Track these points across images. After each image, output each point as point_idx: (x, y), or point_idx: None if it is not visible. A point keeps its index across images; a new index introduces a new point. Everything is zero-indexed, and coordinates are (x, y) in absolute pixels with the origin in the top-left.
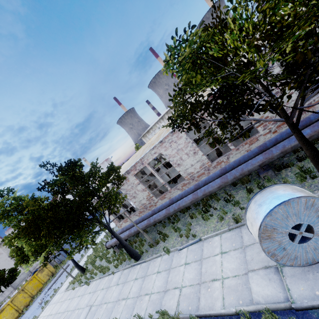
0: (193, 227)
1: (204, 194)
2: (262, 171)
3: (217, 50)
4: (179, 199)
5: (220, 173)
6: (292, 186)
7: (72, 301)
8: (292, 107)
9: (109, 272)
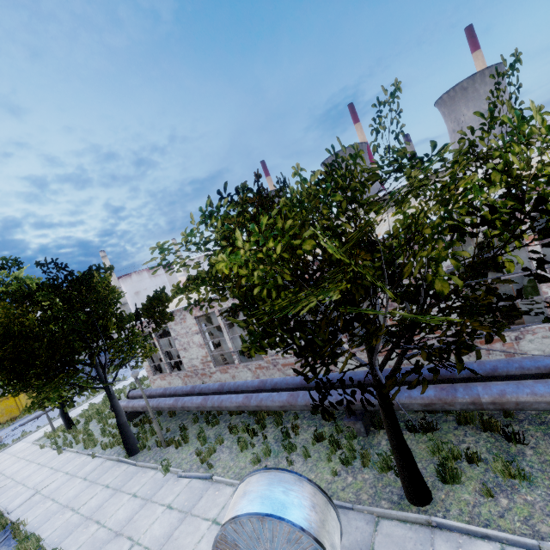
0: (222, 448)
1: (259, 405)
2: (351, 417)
3: (229, 257)
4: (231, 390)
5: (299, 382)
6: (310, 487)
7: (27, 466)
8: (320, 380)
9: (91, 452)
